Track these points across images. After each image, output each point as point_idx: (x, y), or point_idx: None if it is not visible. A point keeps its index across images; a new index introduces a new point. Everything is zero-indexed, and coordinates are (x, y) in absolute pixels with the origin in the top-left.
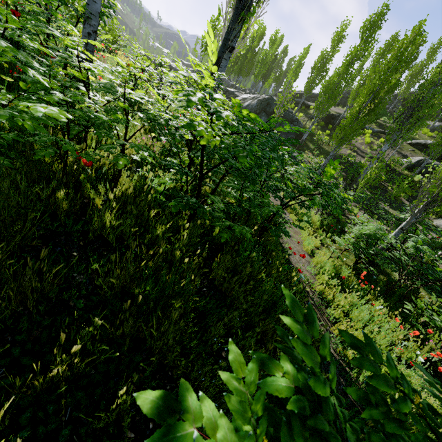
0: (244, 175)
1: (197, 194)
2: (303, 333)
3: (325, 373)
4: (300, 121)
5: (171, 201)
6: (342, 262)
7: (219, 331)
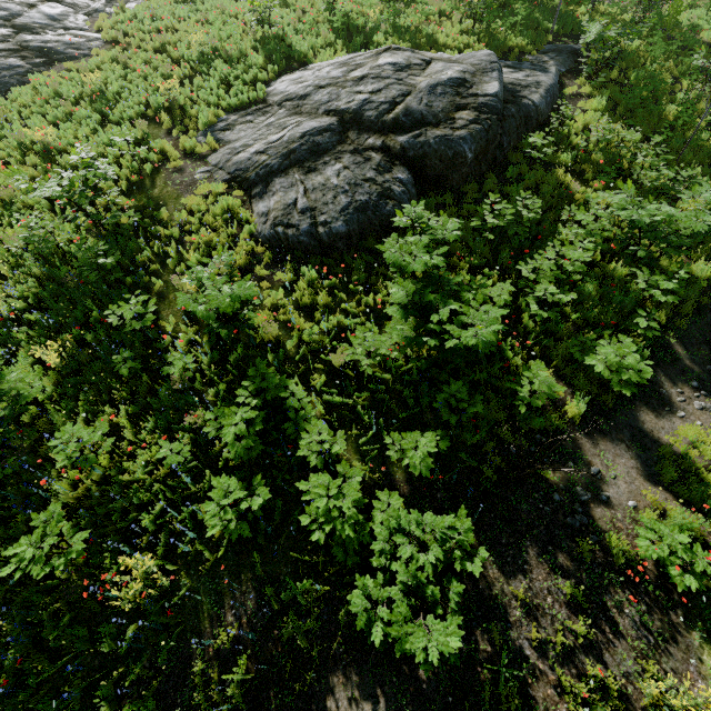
0: None
1: None
2: None
3: None
4: None
5: None
6: None
7: None
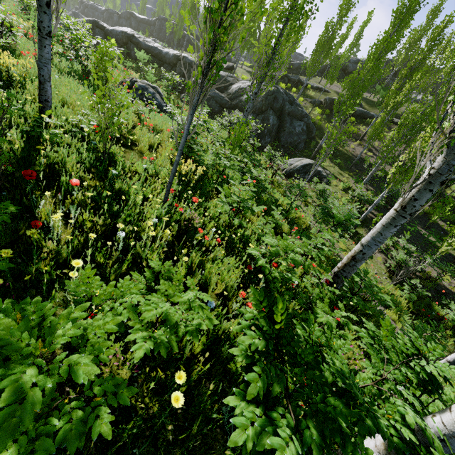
0: None
1: None
2: None
3: None
4: (309, 116)
5: None
6: None
7: None
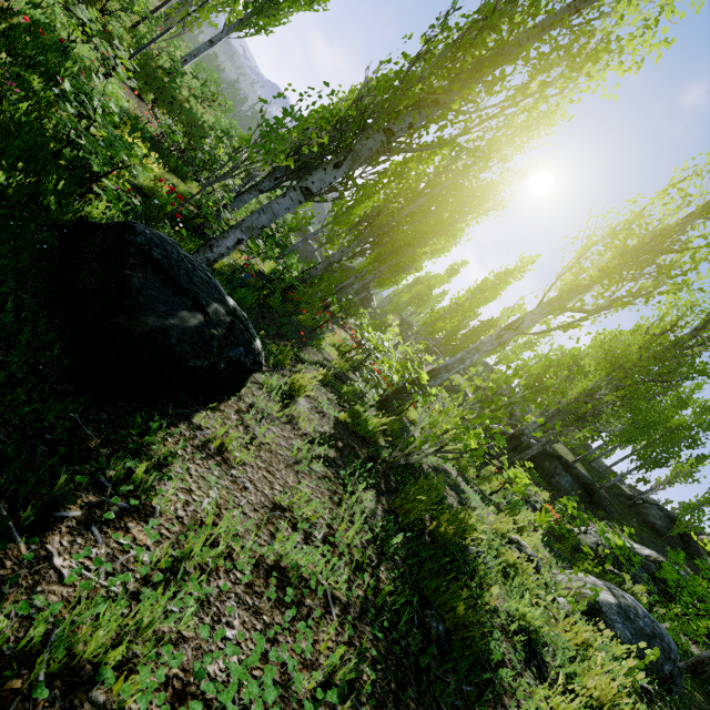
0: None
1: None
2: None
3: None
4: (372, 305)
5: None
6: None
7: None
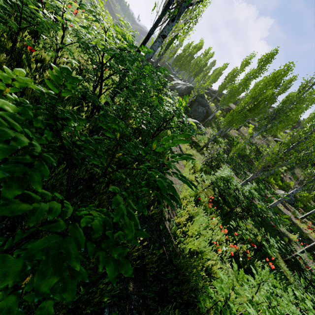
0: (128, 87)
1: (99, 94)
2: (59, 72)
3: (61, 89)
4: (210, 107)
5: (88, 103)
6: (205, 193)
7: (85, 176)
